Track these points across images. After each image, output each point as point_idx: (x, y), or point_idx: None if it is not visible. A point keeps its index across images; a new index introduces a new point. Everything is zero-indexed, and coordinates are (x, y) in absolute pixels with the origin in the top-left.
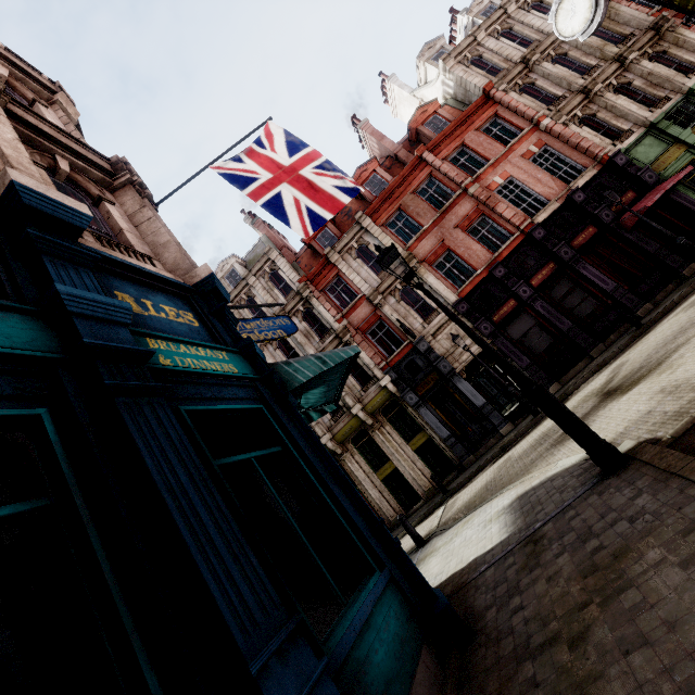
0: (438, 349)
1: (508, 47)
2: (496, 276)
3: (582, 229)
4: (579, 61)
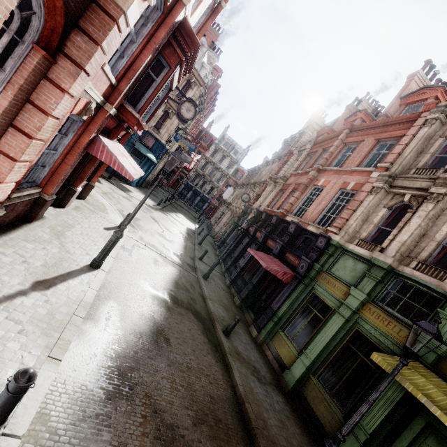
0: (248, 217)
1: None
2: (262, 216)
3: (275, 241)
4: None
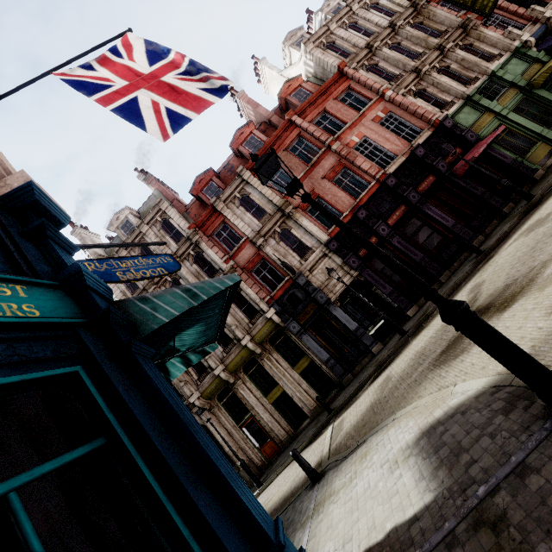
0: (314, 282)
1: (355, 36)
2: (359, 217)
3: (424, 178)
4: (409, 49)
